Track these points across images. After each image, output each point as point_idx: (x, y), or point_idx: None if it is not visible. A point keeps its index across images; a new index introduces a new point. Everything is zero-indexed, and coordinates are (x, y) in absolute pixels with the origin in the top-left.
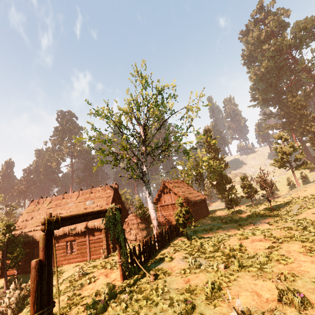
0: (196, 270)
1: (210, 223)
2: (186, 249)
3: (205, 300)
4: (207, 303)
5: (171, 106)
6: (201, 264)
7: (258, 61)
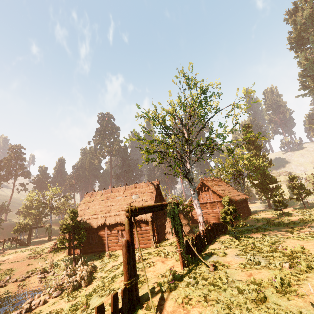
0: (257, 266)
1: (254, 224)
2: (238, 246)
3: (276, 293)
4: (280, 296)
5: (216, 105)
6: (260, 262)
7: (310, 43)
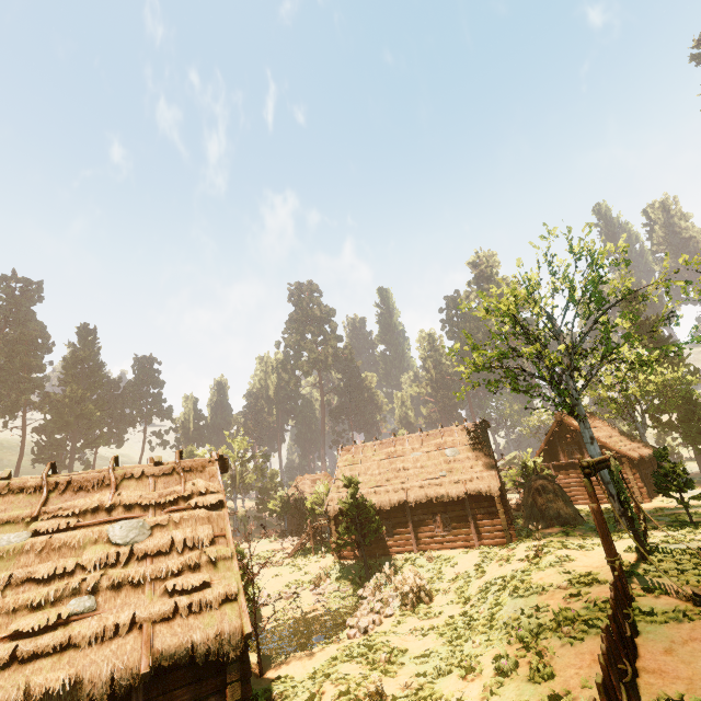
0: None
1: (696, 503)
2: None
3: None
4: None
5: (629, 285)
6: None
7: None
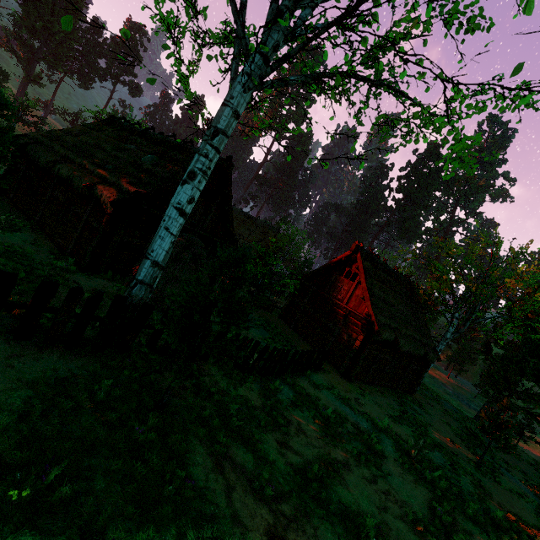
0: None
1: (376, 416)
2: None
3: None
4: None
5: None
6: None
7: None
